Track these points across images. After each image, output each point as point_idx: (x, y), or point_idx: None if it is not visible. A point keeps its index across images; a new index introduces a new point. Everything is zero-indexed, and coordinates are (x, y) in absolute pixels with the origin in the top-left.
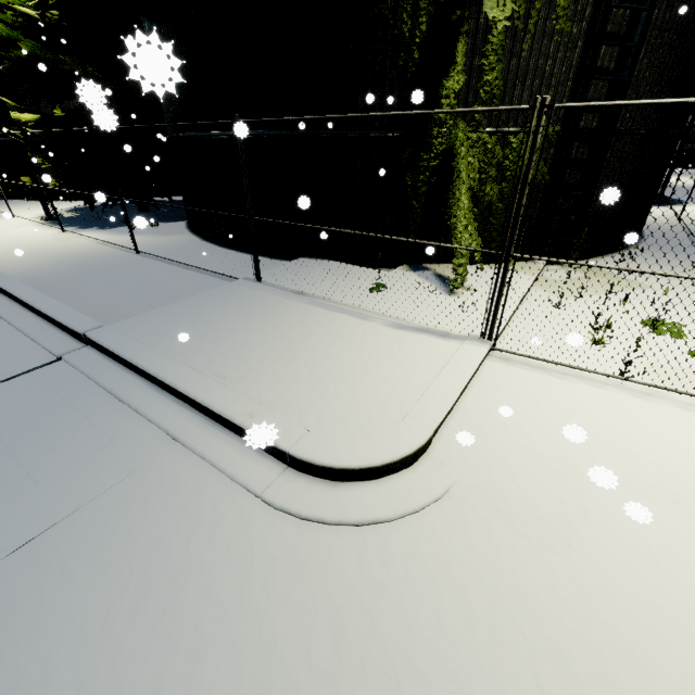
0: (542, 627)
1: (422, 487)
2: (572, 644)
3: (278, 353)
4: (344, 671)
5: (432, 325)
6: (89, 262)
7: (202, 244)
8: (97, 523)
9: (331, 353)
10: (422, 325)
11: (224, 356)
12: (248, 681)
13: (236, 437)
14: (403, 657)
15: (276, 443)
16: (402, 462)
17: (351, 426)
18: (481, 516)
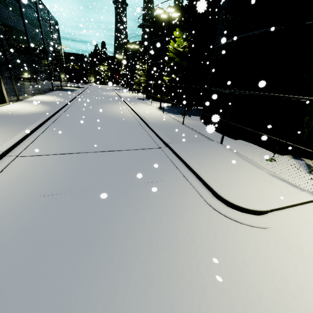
0: (283, 271)
1: (257, 221)
2: (292, 281)
3: (221, 167)
4: (214, 240)
5: (291, 180)
6: (169, 124)
7: (204, 126)
8: (165, 185)
9: (240, 173)
10: (285, 179)
11: (203, 161)
12: (191, 228)
13: (201, 183)
14: (231, 248)
15: (213, 188)
16: (253, 211)
17: (238, 194)
18: (276, 240)
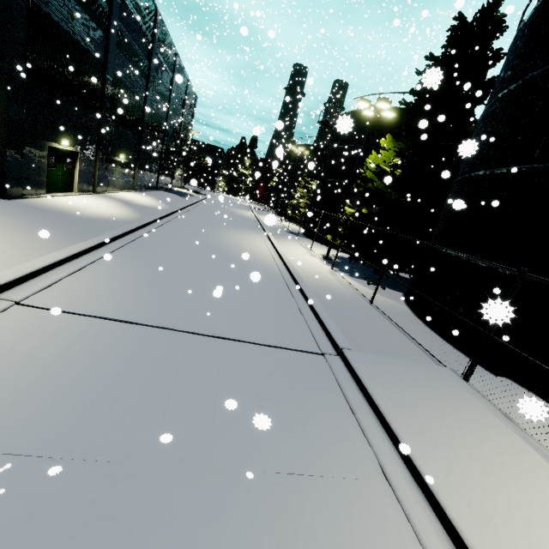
0: None
1: None
2: None
3: (487, 469)
4: None
5: None
6: (343, 296)
7: (413, 318)
8: (332, 500)
9: None
10: None
11: (435, 434)
12: None
13: (438, 522)
14: None
15: None
16: None
17: None
18: None
